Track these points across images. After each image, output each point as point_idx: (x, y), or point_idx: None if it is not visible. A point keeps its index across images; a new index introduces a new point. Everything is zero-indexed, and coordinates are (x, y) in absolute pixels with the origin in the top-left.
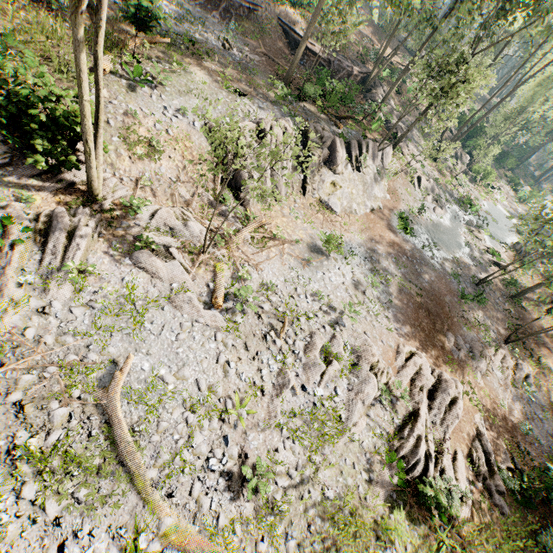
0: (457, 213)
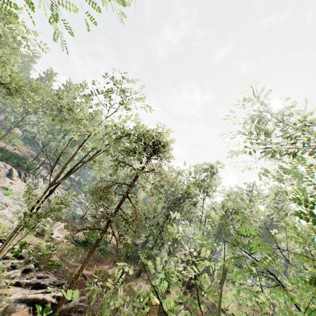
0: (77, 205)
